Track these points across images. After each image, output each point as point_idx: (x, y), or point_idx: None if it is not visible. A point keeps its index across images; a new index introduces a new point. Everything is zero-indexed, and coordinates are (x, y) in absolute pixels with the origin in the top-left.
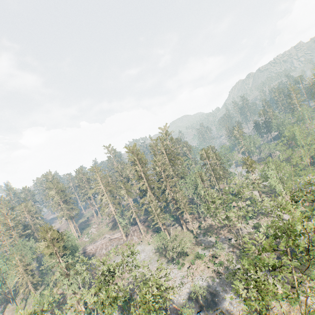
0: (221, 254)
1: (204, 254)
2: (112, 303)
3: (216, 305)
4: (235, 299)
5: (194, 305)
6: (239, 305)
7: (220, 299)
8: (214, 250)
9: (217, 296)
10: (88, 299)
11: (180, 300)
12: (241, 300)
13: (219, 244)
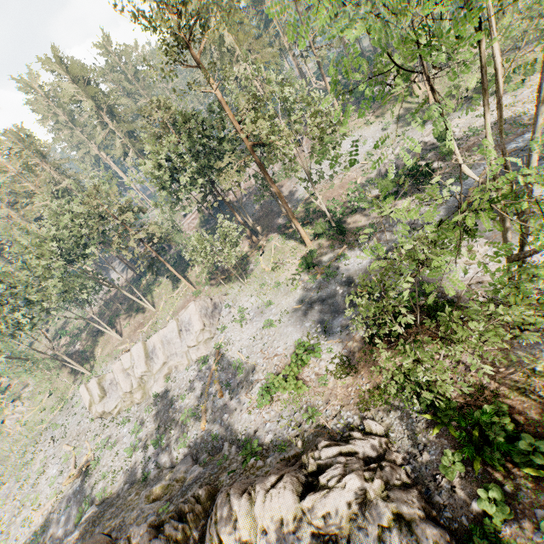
0: None
1: None
2: None
3: None
4: None
5: None
6: None
7: None
8: None
9: None
10: None
11: None
12: None
13: None
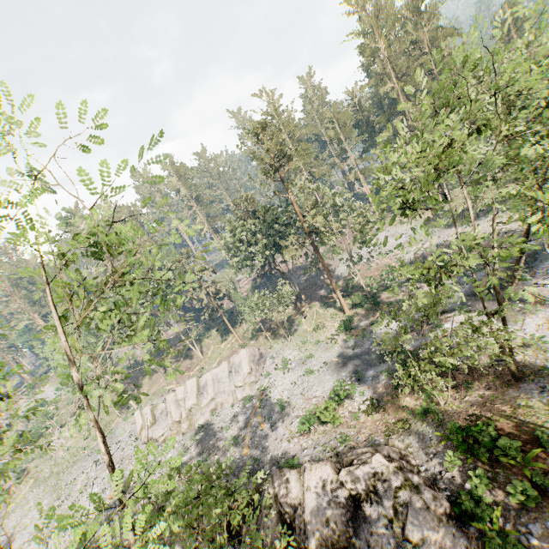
0: None
1: None
2: None
3: None
4: None
5: None
6: None
7: None
8: None
9: None
10: None
11: None
12: None
13: None
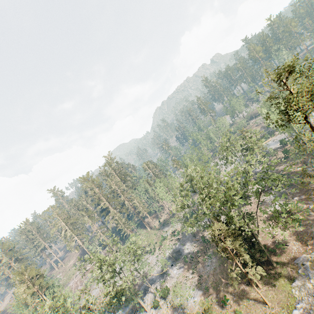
0: (177, 228)
1: (167, 235)
2: (113, 264)
3: (181, 255)
4: (190, 244)
5: (168, 265)
6: (193, 246)
7: (182, 251)
8: (172, 229)
9: (181, 250)
10: (94, 273)
11: (159, 269)
12: (193, 243)
13: (172, 219)
